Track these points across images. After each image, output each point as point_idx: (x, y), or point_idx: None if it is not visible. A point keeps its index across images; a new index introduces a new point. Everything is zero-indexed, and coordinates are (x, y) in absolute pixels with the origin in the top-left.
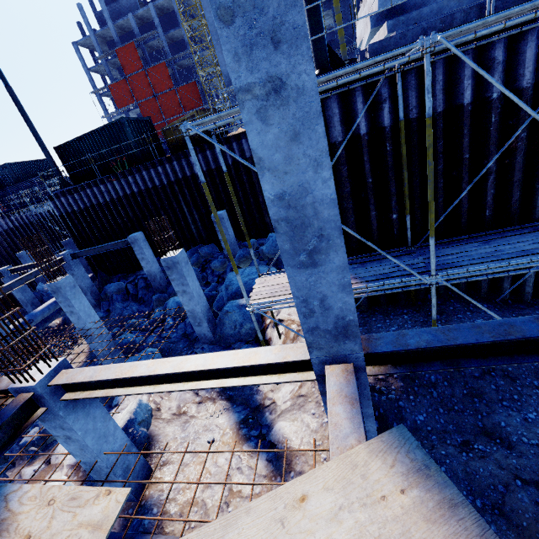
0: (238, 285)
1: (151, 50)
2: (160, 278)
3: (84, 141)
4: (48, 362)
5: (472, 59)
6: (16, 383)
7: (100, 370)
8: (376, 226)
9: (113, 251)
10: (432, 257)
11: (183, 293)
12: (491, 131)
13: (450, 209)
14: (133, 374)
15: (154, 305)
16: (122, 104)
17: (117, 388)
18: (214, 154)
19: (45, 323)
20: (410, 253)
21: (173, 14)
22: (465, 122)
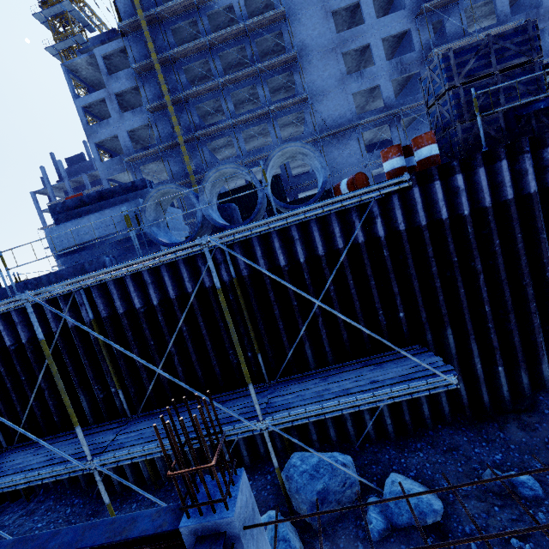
0: None
1: None
2: None
3: None
4: None
5: (2, 320)
6: None
7: None
8: None
9: None
10: None
11: None
12: (32, 362)
13: (24, 416)
14: None
15: None
16: None
17: None
18: None
19: None
20: None
21: None
22: (13, 356)
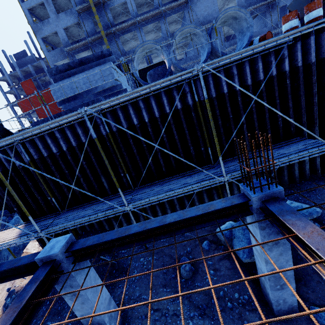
0: None
1: (43, 81)
2: None
3: None
4: None
5: (49, 137)
6: None
7: None
8: (43, 203)
9: None
10: (34, 225)
11: None
12: (71, 162)
13: (70, 193)
14: None
15: None
16: (25, 110)
17: None
18: None
19: None
20: (57, 215)
21: None
22: (58, 159)
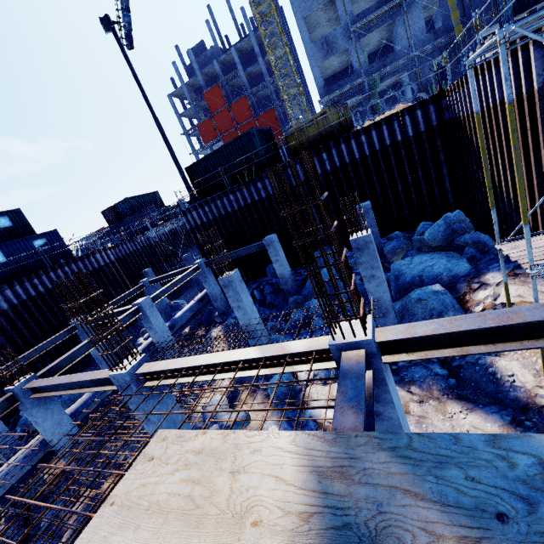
0: (413, 274)
1: (231, 88)
2: (291, 281)
3: (213, 158)
4: (351, 320)
5: None
6: (335, 340)
7: (449, 322)
8: None
9: (235, 260)
10: None
11: (370, 278)
12: None
13: None
14: (529, 318)
15: (290, 307)
16: (208, 139)
17: (471, 346)
18: (348, 147)
19: (182, 330)
20: None
21: (251, 53)
22: None
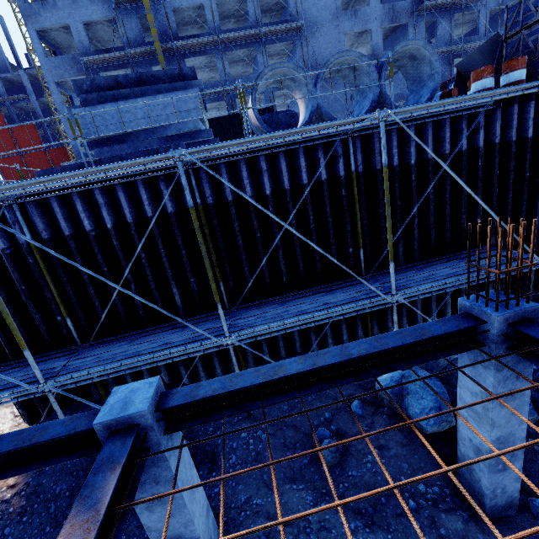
0: None
1: (21, 110)
2: None
3: None
4: None
5: (80, 199)
6: None
7: None
8: (44, 327)
9: None
10: (33, 367)
11: None
12: (117, 251)
13: (106, 311)
14: None
15: None
16: None
17: None
18: None
19: None
20: (73, 353)
21: None
22: (93, 243)
